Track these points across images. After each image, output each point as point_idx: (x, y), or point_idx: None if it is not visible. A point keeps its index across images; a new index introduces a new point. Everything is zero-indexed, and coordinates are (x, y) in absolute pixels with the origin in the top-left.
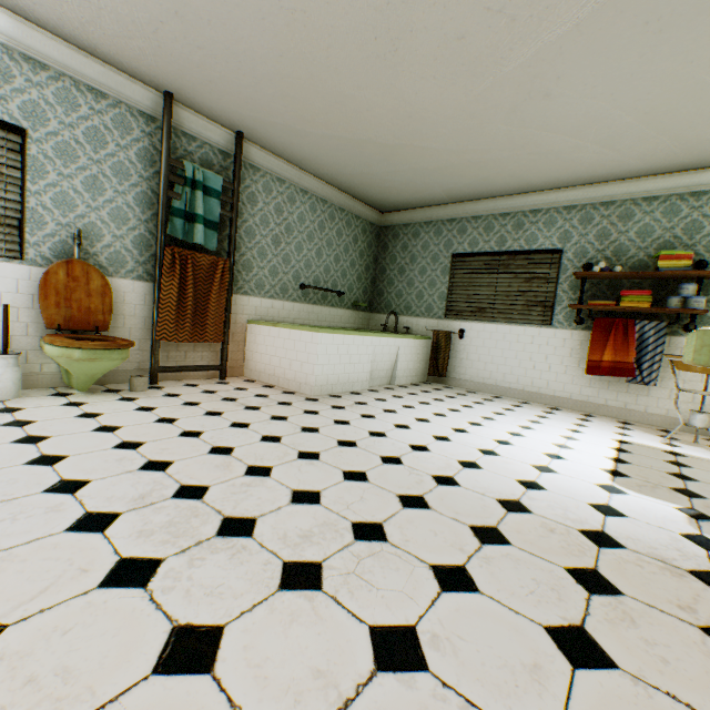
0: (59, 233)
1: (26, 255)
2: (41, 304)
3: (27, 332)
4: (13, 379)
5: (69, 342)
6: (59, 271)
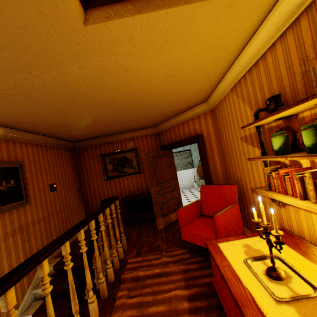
0: (197, 162)
1: (194, 167)
2: (197, 173)
3: (196, 178)
4: (196, 185)
5: (202, 179)
6: (198, 168)
